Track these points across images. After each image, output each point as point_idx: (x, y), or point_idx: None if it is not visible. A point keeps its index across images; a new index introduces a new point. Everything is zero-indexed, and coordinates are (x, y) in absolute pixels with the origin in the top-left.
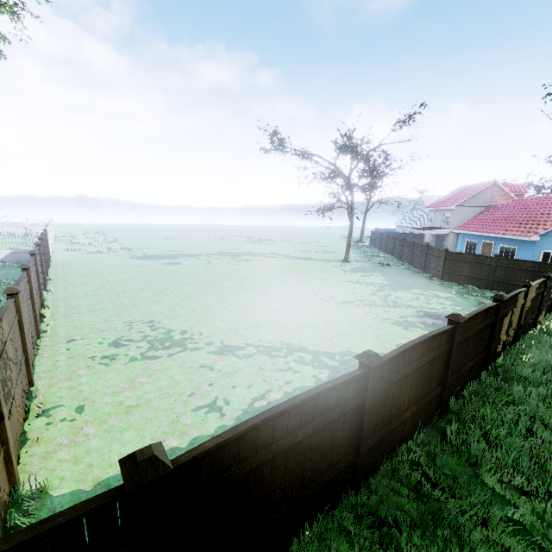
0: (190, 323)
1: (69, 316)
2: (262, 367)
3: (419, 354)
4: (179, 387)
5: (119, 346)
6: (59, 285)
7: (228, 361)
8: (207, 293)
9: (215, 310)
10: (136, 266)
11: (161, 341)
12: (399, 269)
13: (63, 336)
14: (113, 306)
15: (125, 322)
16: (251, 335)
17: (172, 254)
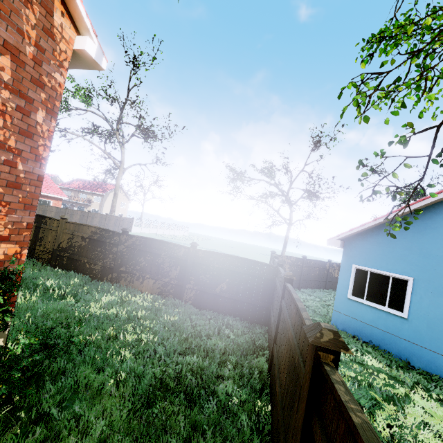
0: None
1: None
2: None
3: None
4: None
5: None
6: None
7: None
8: None
9: None
10: None
11: None
12: None
13: None
14: None
15: None
16: None
17: (184, 243)
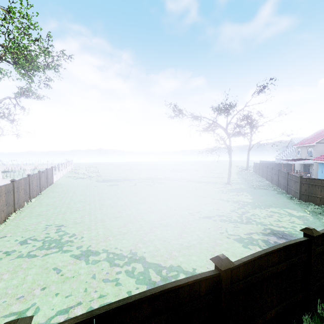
0: (83, 229)
1: (22, 219)
2: (95, 275)
3: (148, 313)
4: (20, 288)
5: (23, 244)
6: (41, 197)
7: (76, 266)
8: (115, 206)
9: (108, 218)
10: (92, 186)
11: (51, 242)
12: (267, 190)
13: (3, 233)
14: (52, 213)
15: (47, 225)
16: (113, 242)
17: (119, 179)
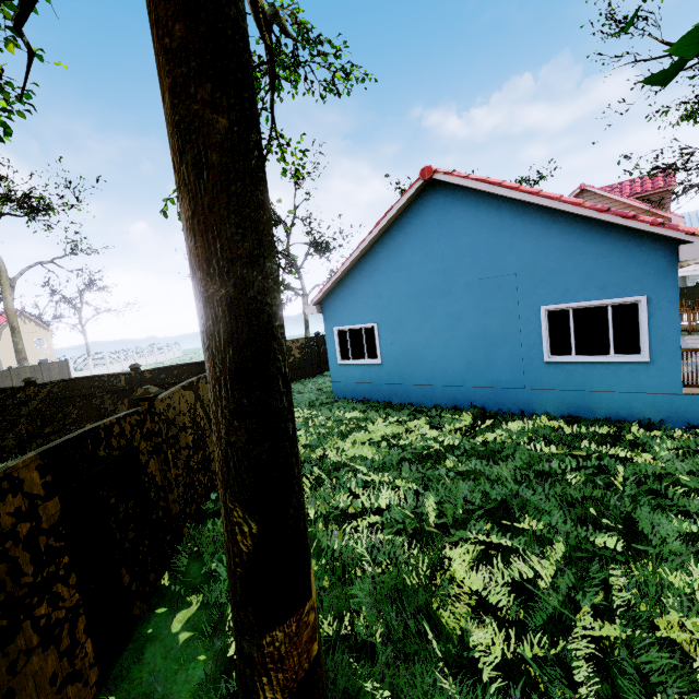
0: None
1: None
2: None
3: None
4: None
5: None
6: None
7: None
8: None
9: None
10: None
11: None
12: None
13: None
14: None
15: None
16: None
17: None
